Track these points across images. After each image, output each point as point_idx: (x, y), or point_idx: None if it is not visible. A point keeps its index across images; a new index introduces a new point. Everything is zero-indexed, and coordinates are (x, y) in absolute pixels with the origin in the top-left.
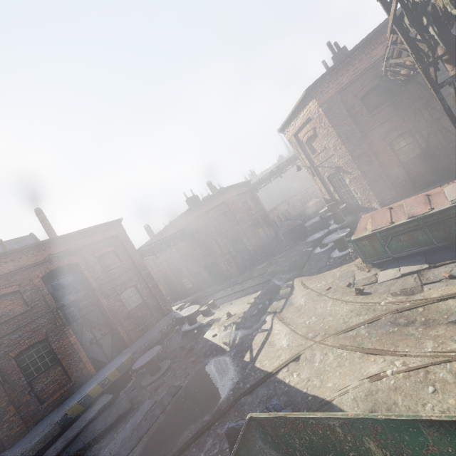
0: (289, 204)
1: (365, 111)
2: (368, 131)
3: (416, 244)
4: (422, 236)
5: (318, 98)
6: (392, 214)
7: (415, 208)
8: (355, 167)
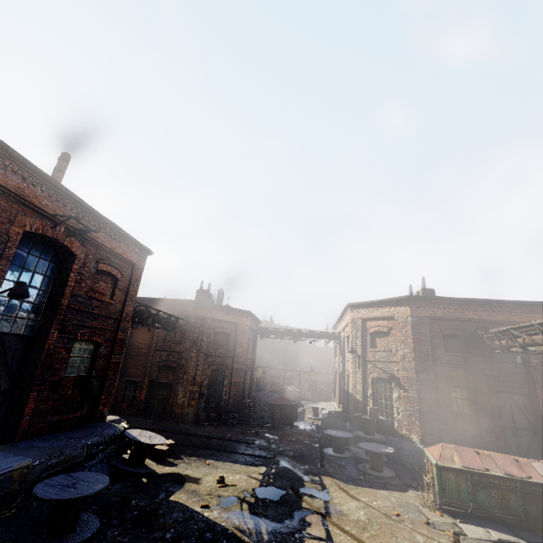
0: (265, 373)
1: (443, 347)
2: (439, 364)
3: (505, 508)
4: (515, 502)
5: (413, 309)
6: (481, 459)
7: (509, 467)
8: (415, 387)
